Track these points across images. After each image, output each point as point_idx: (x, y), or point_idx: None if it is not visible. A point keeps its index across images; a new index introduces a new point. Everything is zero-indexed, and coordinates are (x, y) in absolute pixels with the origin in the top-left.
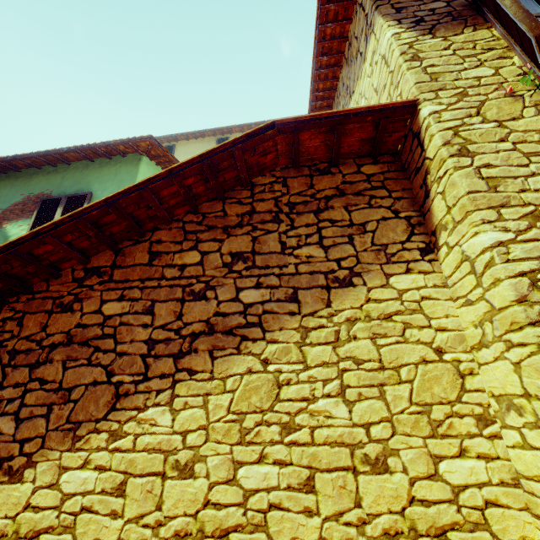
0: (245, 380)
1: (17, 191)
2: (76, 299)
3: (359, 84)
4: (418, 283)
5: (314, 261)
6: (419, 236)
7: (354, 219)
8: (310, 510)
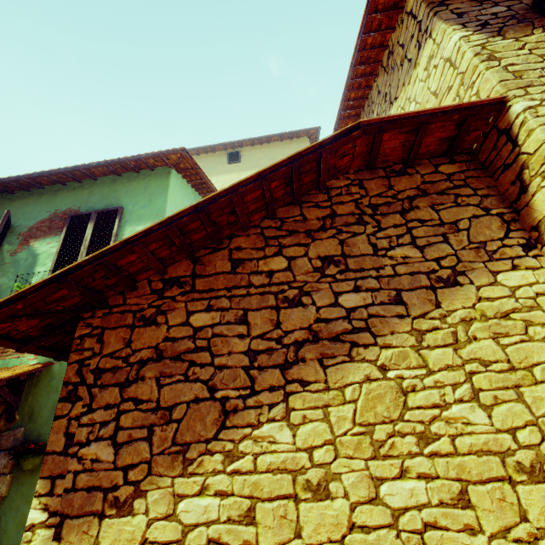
0: (365, 389)
1: (42, 208)
2: (158, 311)
3: (405, 90)
4: (528, 279)
5: (411, 262)
6: (517, 232)
7: (444, 218)
8: (471, 527)
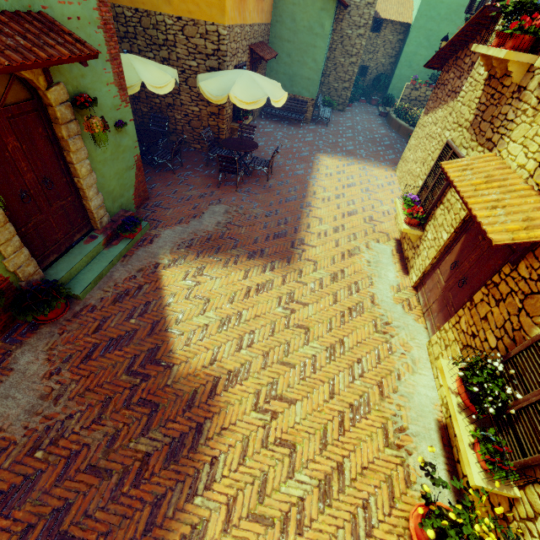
0: (449, 109)
1: None
2: (450, 69)
3: None
4: None
5: None
6: None
7: None
8: None
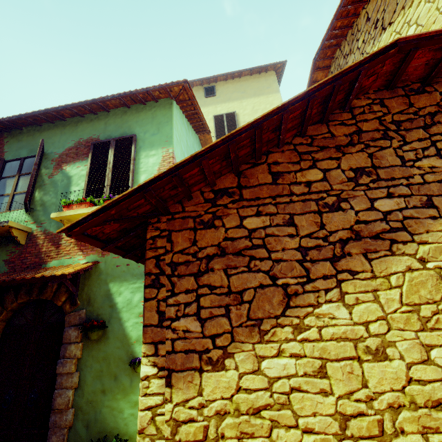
0: (407, 277)
1: (67, 137)
2: (214, 216)
3: (404, 14)
4: None
5: (438, 171)
6: None
7: None
8: None
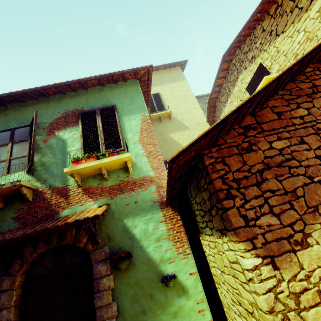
0: None
1: (53, 110)
2: (250, 144)
3: (294, 26)
4: None
5: None
6: None
7: None
8: None
